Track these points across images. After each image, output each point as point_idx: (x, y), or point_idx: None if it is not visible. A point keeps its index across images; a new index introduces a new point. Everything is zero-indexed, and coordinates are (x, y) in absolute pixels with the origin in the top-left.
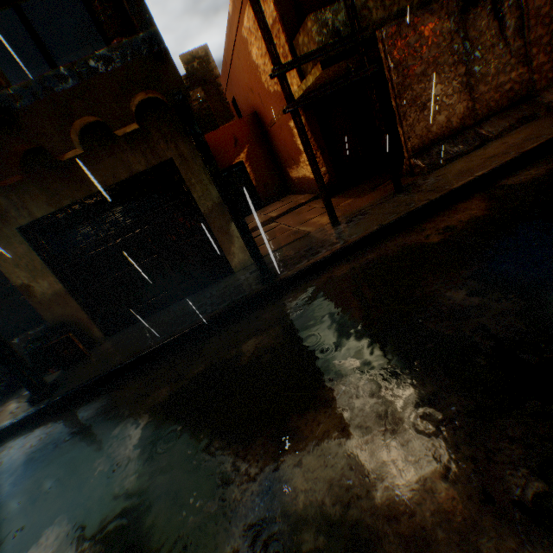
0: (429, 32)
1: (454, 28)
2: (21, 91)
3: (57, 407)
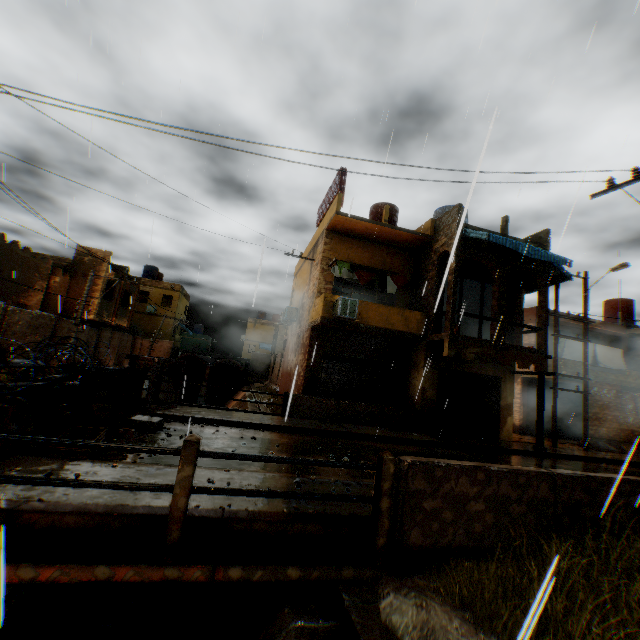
0: (605, 391)
1: (616, 396)
2: (507, 345)
3: (454, 447)
